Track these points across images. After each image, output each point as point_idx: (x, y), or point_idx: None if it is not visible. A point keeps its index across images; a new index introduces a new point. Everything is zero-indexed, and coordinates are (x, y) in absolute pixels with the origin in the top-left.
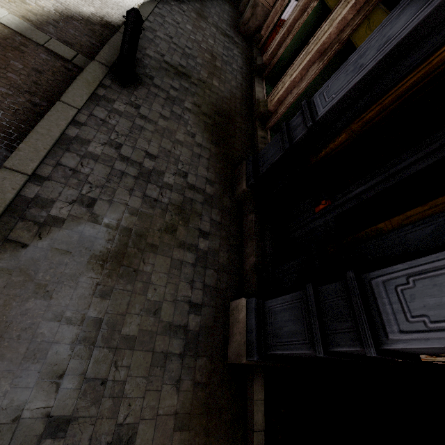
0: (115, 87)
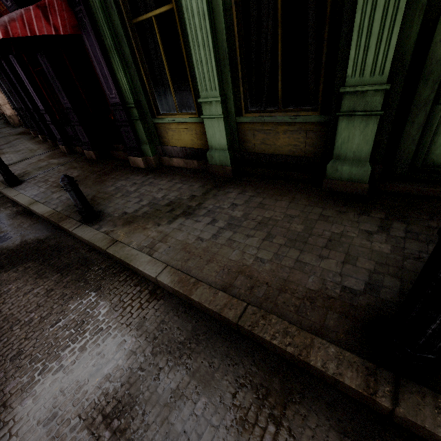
0: None
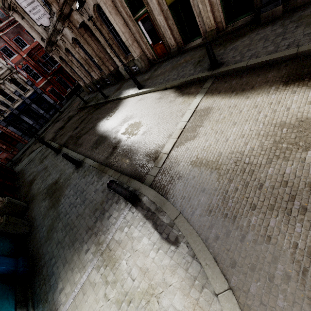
0: (225, 65)
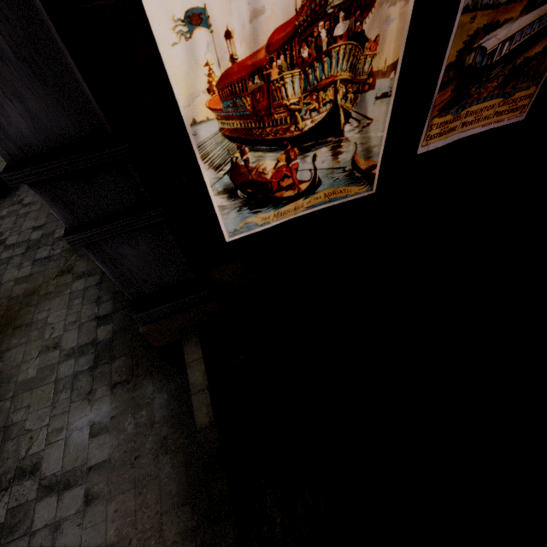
0: None
